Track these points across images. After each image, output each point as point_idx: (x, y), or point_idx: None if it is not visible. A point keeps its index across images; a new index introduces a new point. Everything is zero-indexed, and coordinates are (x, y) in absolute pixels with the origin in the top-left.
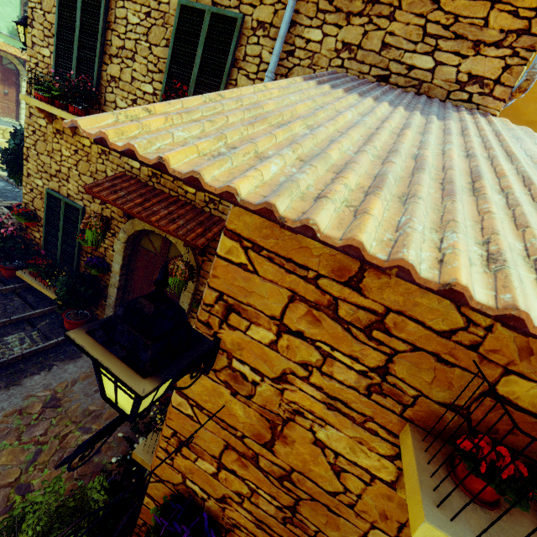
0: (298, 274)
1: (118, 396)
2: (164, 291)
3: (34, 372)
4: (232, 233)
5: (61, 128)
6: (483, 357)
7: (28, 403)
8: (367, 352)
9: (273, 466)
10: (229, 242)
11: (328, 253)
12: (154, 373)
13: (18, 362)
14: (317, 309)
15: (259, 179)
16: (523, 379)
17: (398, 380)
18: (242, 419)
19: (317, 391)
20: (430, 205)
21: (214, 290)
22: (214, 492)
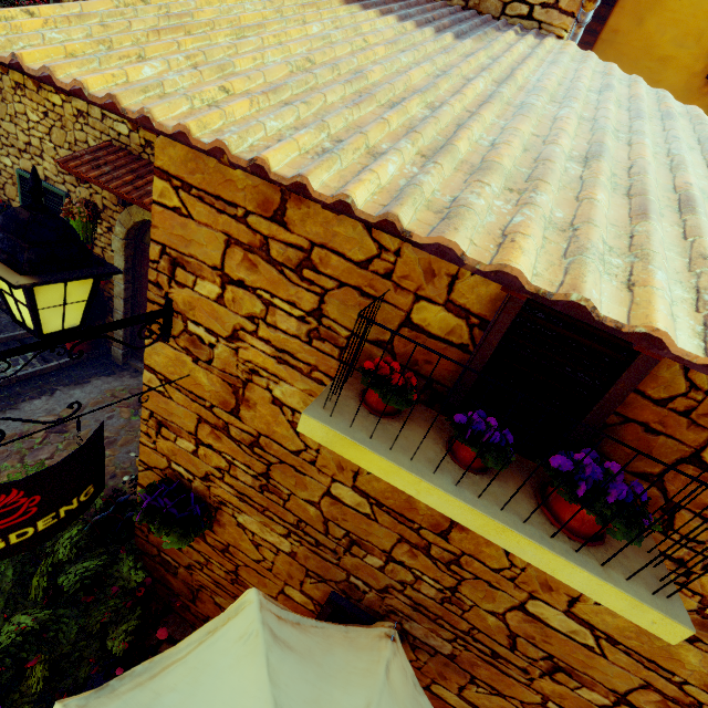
0: (229, 214)
1: (23, 313)
2: (41, 202)
3: (34, 396)
4: (160, 172)
5: (21, 80)
6: (397, 285)
7: (30, 427)
8: (302, 295)
9: (242, 433)
10: (160, 183)
11: (251, 185)
12: (35, 275)
13: (13, 386)
14: (252, 252)
15: (121, 78)
16: (431, 304)
17: (332, 322)
18: (208, 387)
19: (267, 345)
20: (317, 112)
21: (156, 243)
22: (197, 471)
